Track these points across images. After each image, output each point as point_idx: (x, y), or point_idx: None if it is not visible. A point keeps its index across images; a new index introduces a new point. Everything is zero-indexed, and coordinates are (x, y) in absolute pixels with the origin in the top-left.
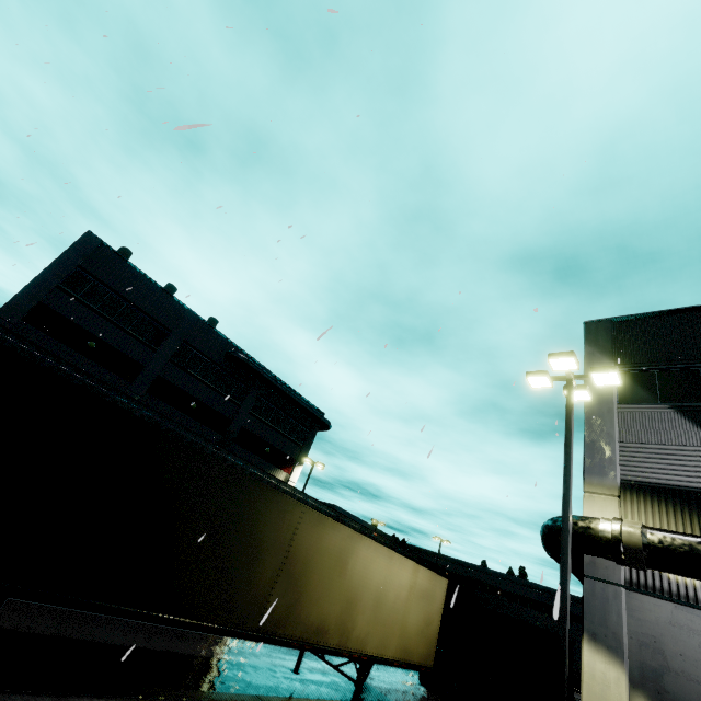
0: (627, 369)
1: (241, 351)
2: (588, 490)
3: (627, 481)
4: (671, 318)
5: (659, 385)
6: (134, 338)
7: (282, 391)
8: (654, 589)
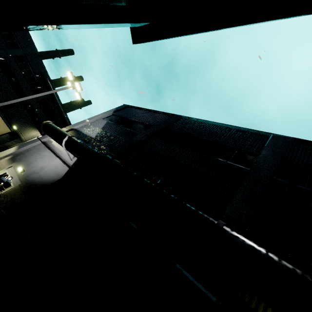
0: (114, 114)
1: (49, 78)
2: (66, 127)
3: (76, 129)
4: (137, 109)
5: (114, 119)
6: (2, 37)
7: (56, 103)
8: (46, 144)
